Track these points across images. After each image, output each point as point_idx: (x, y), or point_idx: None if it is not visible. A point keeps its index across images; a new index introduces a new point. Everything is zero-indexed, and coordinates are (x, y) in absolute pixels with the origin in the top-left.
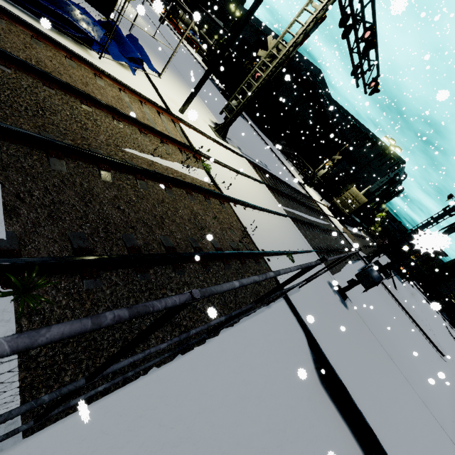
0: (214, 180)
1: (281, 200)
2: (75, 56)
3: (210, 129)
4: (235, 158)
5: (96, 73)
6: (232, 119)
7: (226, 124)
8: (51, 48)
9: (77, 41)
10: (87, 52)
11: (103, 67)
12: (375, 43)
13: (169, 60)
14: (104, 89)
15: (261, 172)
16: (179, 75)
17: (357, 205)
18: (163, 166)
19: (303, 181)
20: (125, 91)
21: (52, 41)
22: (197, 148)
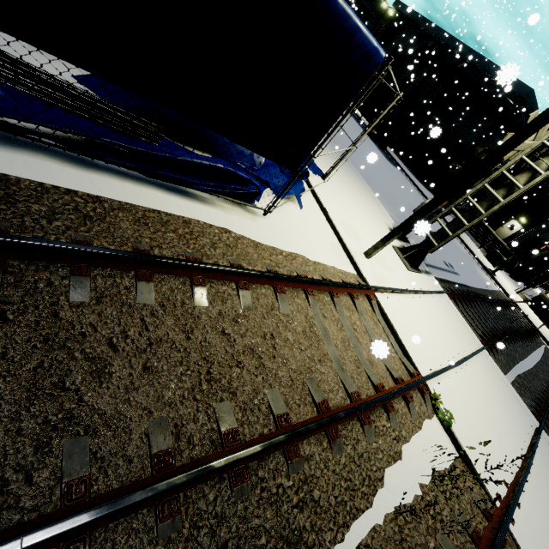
0: (460, 446)
1: (500, 358)
2: (249, 275)
3: (396, 258)
4: (440, 310)
5: (277, 288)
6: (440, 246)
7: (424, 249)
8: (217, 281)
9: (236, 198)
10: (248, 213)
11: (271, 233)
12: None
13: (343, 157)
14: (291, 323)
15: (461, 302)
16: (332, 144)
17: None
18: (407, 503)
19: (487, 260)
20: (313, 292)
21: (219, 270)
22: (413, 356)
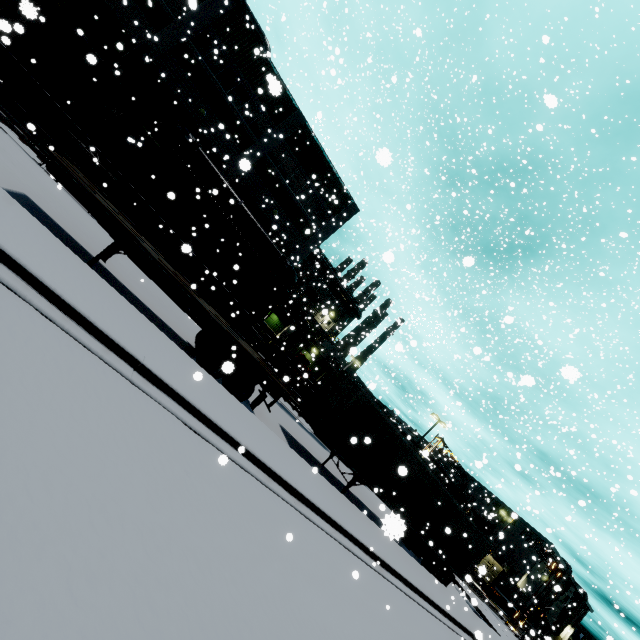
0: None
1: None
2: None
3: None
4: None
5: None
6: None
7: None
8: None
9: None
10: None
11: None
12: (454, 461)
13: None
14: None
15: None
16: None
17: (496, 573)
18: None
19: None
20: None
21: None
22: None
